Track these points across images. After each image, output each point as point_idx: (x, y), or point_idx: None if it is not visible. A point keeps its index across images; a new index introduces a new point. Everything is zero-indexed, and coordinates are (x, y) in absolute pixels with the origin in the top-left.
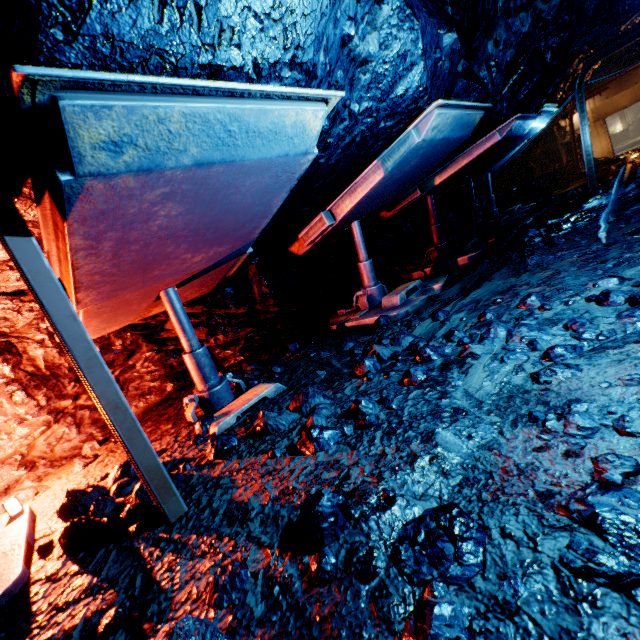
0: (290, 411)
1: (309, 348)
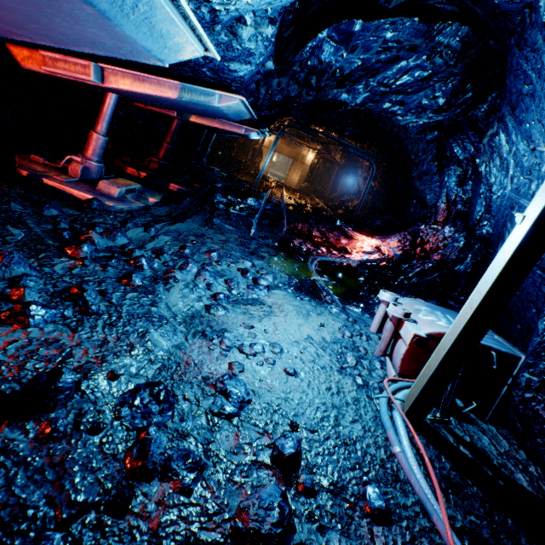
0: None
1: None
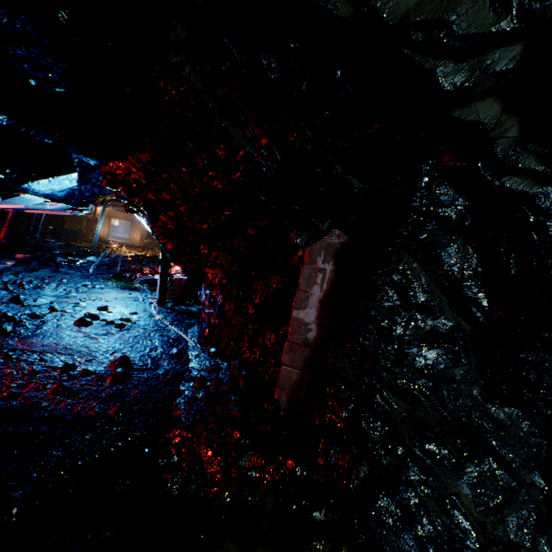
0: None
1: None
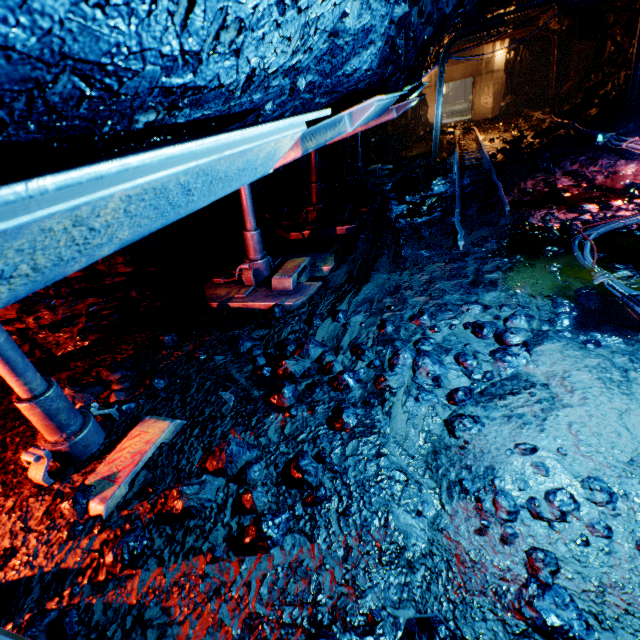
0: (208, 471)
1: (198, 349)
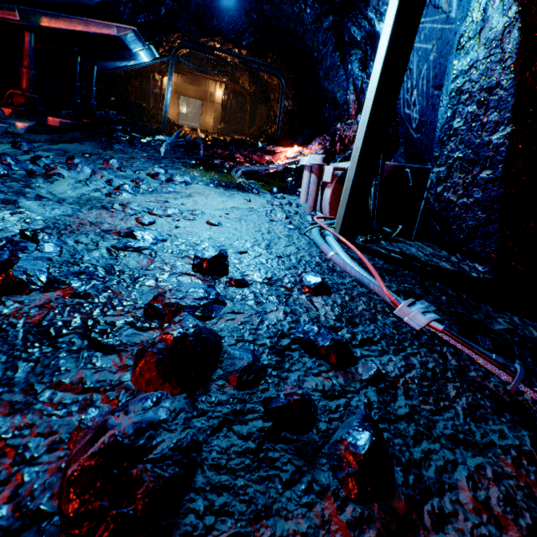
0: None
1: None
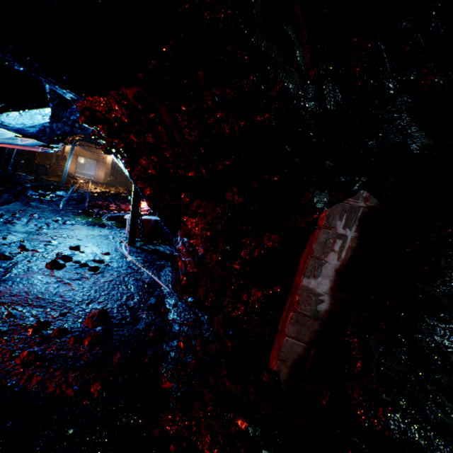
0: None
1: None
